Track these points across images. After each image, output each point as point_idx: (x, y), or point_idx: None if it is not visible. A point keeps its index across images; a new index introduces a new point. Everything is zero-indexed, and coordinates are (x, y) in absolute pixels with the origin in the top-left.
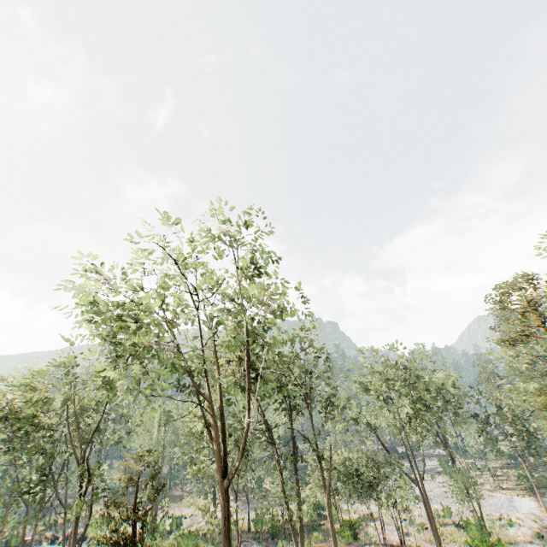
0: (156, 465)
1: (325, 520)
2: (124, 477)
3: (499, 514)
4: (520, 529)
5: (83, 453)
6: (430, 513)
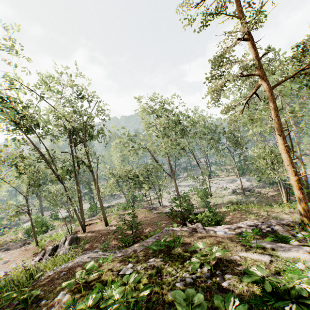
0: None
1: (137, 202)
2: None
3: (222, 186)
4: (228, 190)
5: None
6: (176, 190)
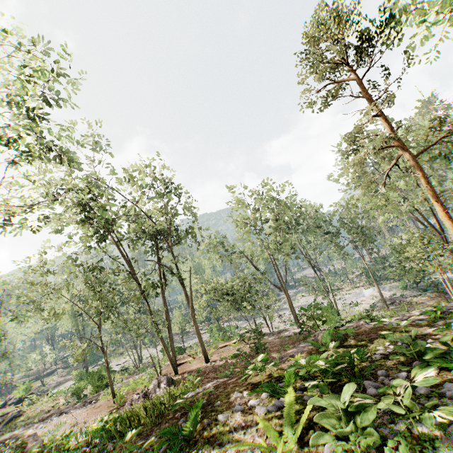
0: None
1: None
2: None
3: (350, 301)
4: (362, 306)
5: None
6: (291, 307)
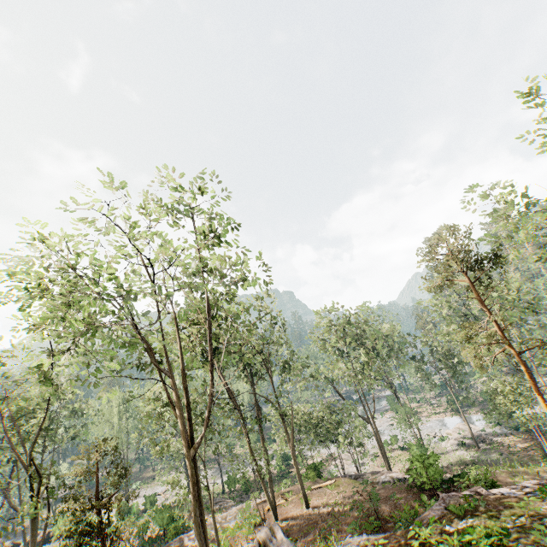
0: (117, 451)
1: (293, 468)
2: (81, 469)
3: (434, 433)
4: (449, 442)
5: (30, 455)
6: (380, 443)
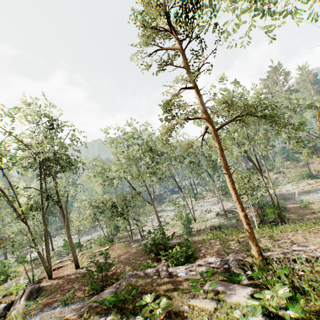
0: None
1: (119, 232)
2: None
3: (206, 209)
4: (211, 213)
5: None
6: (158, 218)
